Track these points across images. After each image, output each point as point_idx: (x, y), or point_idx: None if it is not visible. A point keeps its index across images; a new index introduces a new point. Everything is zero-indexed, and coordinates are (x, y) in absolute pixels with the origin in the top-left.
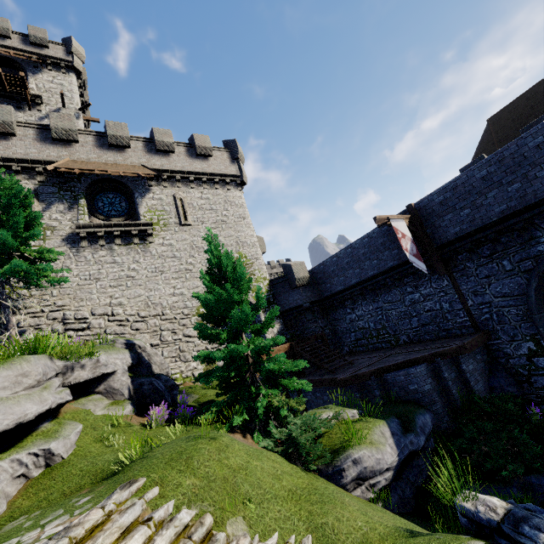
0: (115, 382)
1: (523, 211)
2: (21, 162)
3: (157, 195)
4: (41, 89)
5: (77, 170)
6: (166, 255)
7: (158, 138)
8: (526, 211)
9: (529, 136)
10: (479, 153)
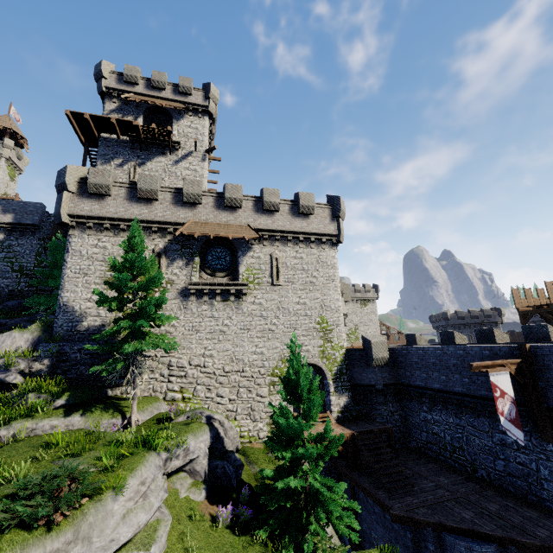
0: (197, 464)
1: None
2: (159, 224)
3: (257, 254)
4: (180, 134)
5: (197, 234)
6: (254, 313)
7: (267, 198)
8: None
9: None
10: None
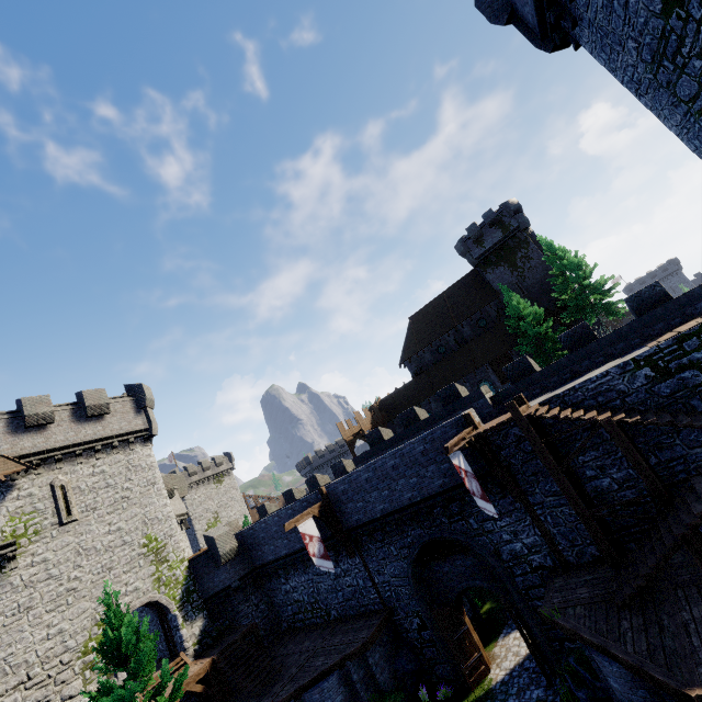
0: None
1: (393, 512)
2: None
3: (25, 491)
4: None
5: None
6: (36, 579)
7: (30, 411)
8: (395, 513)
9: (387, 458)
10: (406, 350)
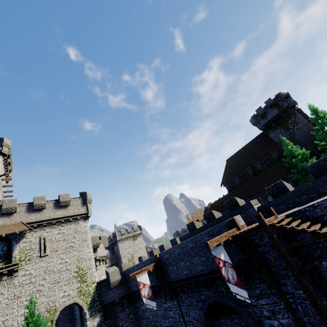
0: None
1: (192, 277)
2: None
3: (28, 239)
4: None
5: None
6: (25, 283)
7: (36, 203)
8: (193, 277)
9: (188, 242)
10: (224, 177)
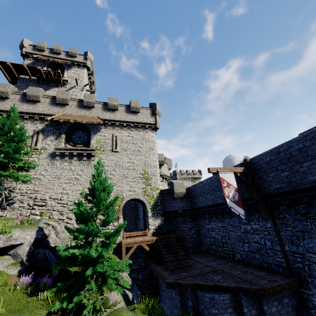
0: (20, 249)
1: None
2: (39, 115)
3: (103, 134)
4: (69, 77)
5: (62, 120)
6: None
7: (110, 102)
8: None
9: None
10: None
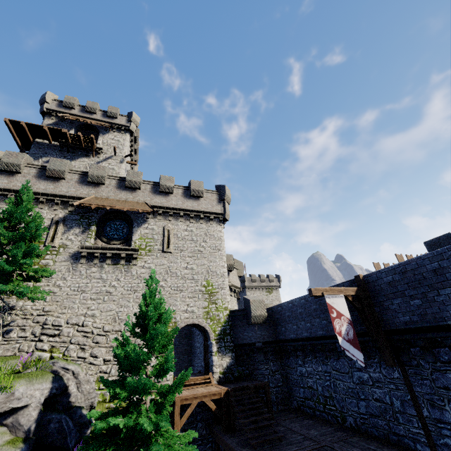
0: (23, 416)
1: None
2: (62, 197)
3: (151, 226)
4: (104, 144)
5: (95, 205)
6: (143, 276)
7: (162, 182)
8: None
9: None
10: None
